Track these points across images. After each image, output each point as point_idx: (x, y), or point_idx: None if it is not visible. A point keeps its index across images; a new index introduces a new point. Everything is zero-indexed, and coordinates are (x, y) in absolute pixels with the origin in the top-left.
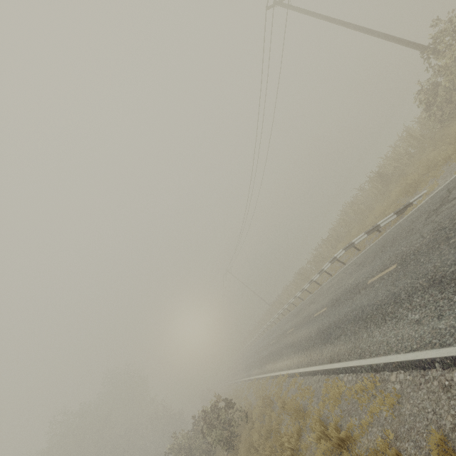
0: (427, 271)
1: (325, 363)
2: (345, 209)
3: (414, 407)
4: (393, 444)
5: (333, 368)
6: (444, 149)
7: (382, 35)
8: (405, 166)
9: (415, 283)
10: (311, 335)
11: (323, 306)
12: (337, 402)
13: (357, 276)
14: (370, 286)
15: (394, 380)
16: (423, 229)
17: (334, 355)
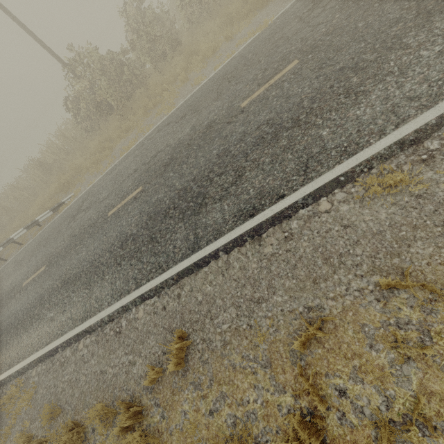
0: (62, 273)
1: None
2: (7, 193)
3: (45, 389)
4: (29, 430)
5: None
6: (88, 157)
7: (20, 24)
8: (63, 160)
9: (55, 284)
10: None
11: None
12: None
13: (15, 277)
14: (24, 289)
15: (35, 374)
16: (66, 233)
17: None
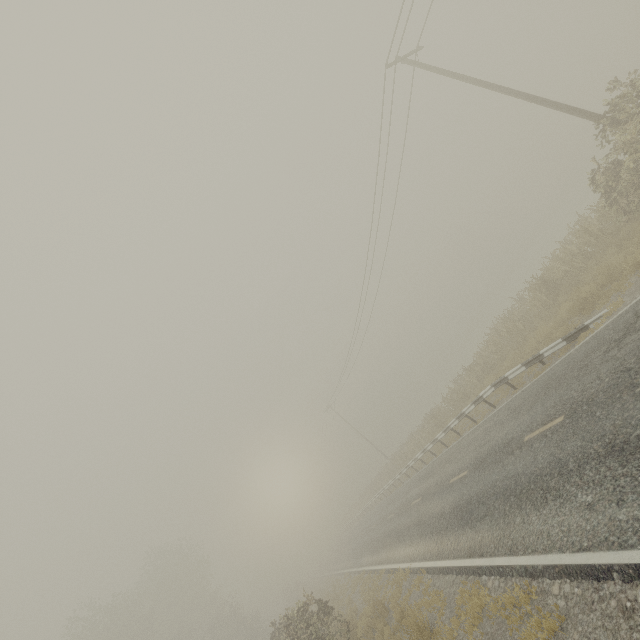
0: (605, 432)
1: (462, 556)
2: (497, 327)
3: (583, 637)
4: None
5: (472, 565)
6: (632, 251)
7: (541, 101)
8: (579, 271)
9: (588, 447)
10: (444, 512)
11: (462, 467)
12: (477, 620)
13: (510, 427)
14: (527, 445)
15: (557, 592)
16: (601, 368)
17: (475, 545)
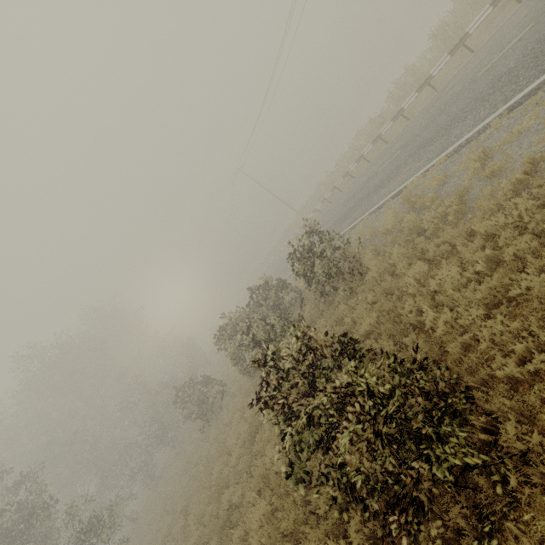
0: None
1: None
2: None
3: None
4: None
5: None
6: None
7: None
8: None
9: None
10: (502, 74)
11: (506, 44)
12: None
13: None
14: None
15: None
16: None
17: None
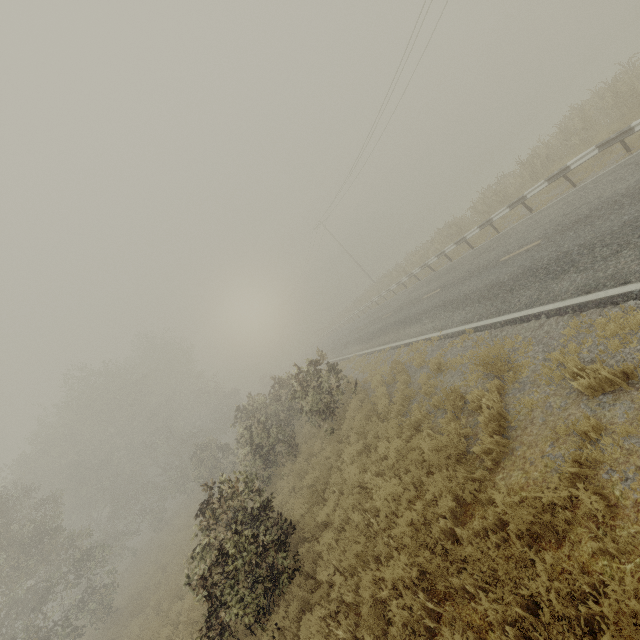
0: None
1: (564, 298)
2: (585, 104)
3: None
4: None
5: (599, 297)
6: None
7: None
8: None
9: None
10: (499, 282)
11: (526, 242)
12: (635, 337)
13: None
14: None
15: None
16: None
17: (600, 281)
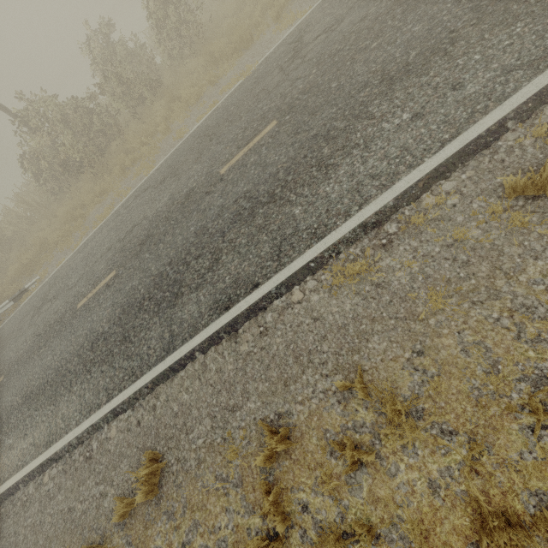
0: (24, 386)
1: None
2: None
3: (3, 539)
4: None
5: None
6: (57, 227)
7: None
8: (27, 231)
9: (14, 400)
10: None
11: None
12: None
13: None
14: None
15: None
16: (28, 331)
17: None
